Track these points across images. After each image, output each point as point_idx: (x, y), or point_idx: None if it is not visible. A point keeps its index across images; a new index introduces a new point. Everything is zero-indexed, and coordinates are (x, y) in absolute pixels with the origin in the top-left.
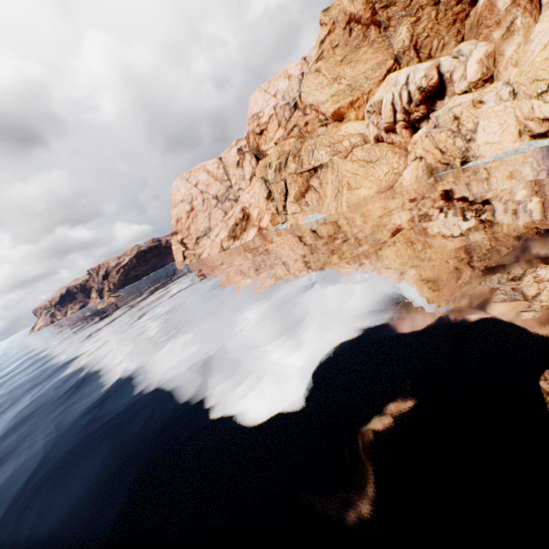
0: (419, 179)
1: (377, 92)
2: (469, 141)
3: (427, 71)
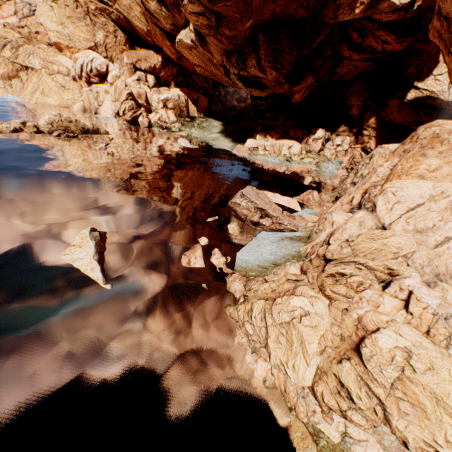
0: (79, 111)
1: (79, 53)
2: (100, 106)
3: (102, 64)
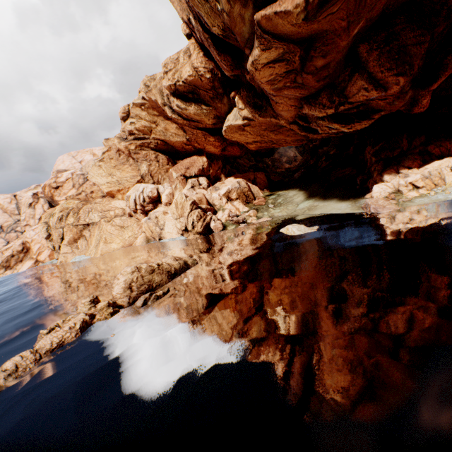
0: (142, 243)
1: (130, 190)
2: (162, 229)
3: (152, 189)
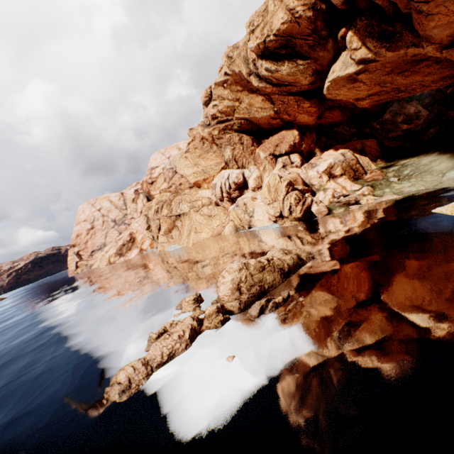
0: (231, 232)
1: (215, 178)
2: (251, 216)
3: (238, 175)
